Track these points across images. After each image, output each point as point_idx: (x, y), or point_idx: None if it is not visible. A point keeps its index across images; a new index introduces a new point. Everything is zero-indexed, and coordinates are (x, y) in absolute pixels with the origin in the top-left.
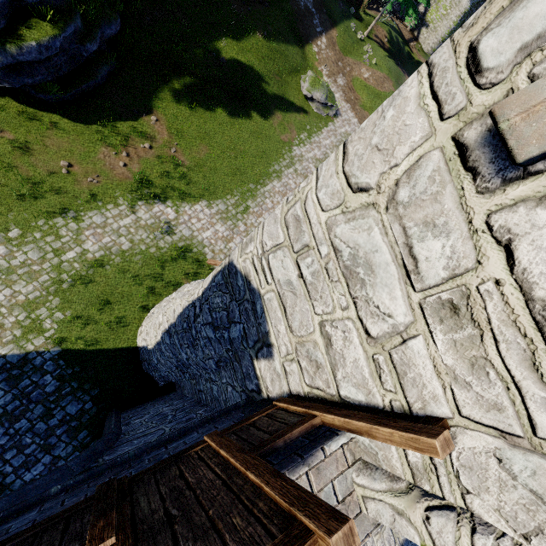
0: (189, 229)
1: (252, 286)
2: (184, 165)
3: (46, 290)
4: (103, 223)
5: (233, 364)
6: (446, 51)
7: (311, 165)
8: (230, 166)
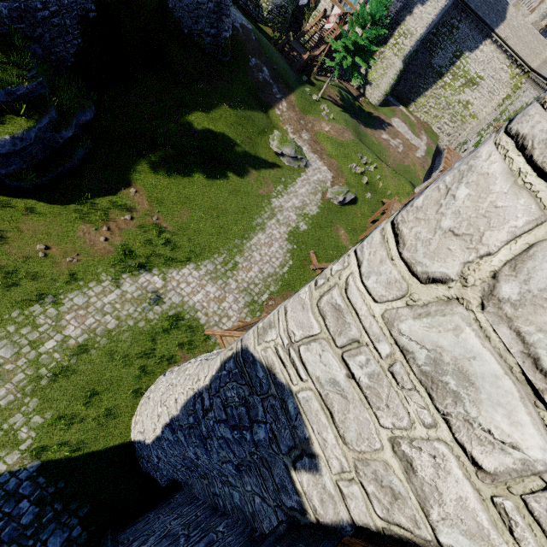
0: (179, 295)
1: (279, 380)
2: (167, 231)
3: (21, 391)
4: (86, 303)
5: (260, 470)
6: (541, 120)
7: (292, 213)
8: (214, 226)
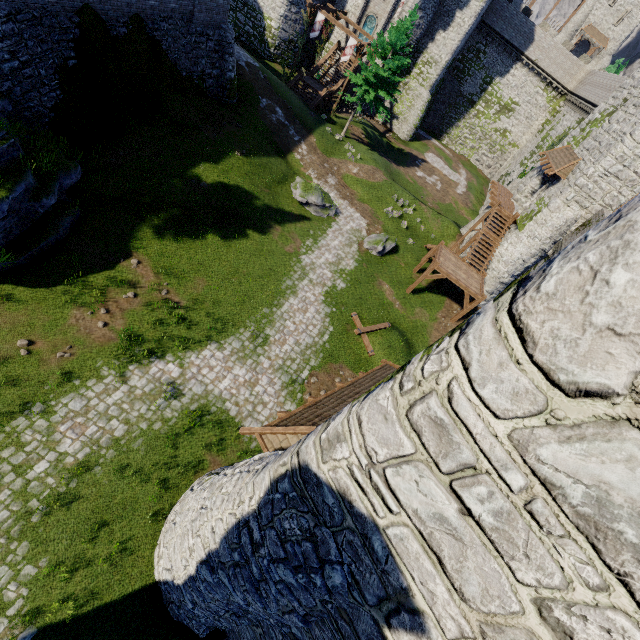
0: (201, 384)
1: (358, 510)
2: (181, 307)
3: (6, 535)
4: (84, 407)
5: (337, 623)
6: None
7: (326, 270)
8: (236, 294)
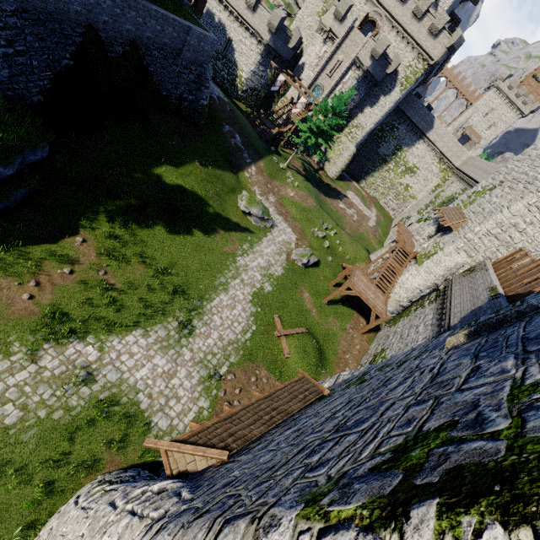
0: (117, 371)
1: None
2: (115, 289)
3: None
4: None
5: None
6: None
7: (257, 273)
8: (171, 284)
